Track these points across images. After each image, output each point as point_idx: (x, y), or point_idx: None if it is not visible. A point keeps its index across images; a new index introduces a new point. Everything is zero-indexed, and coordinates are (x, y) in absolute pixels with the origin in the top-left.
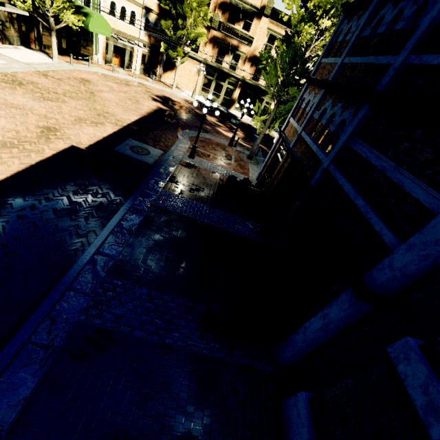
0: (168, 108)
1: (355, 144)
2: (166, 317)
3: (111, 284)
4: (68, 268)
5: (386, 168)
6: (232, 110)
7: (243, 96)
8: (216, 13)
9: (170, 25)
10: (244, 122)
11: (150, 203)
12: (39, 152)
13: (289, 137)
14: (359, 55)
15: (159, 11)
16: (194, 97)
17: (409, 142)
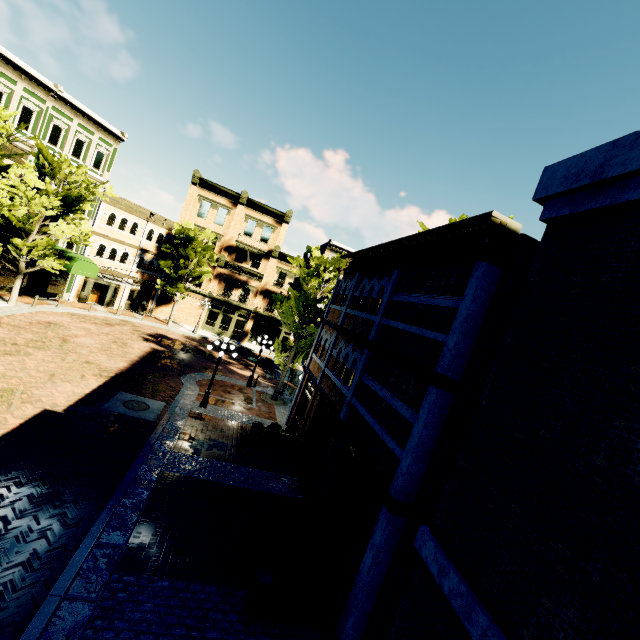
0: (165, 349)
1: (366, 379)
2: (198, 612)
3: (121, 581)
4: (58, 572)
5: (387, 397)
6: (244, 343)
7: (257, 327)
8: (223, 254)
9: (171, 264)
10: (261, 356)
11: (159, 470)
12: (0, 423)
13: (315, 373)
14: (356, 308)
15: (158, 251)
16: (197, 332)
17: (394, 377)
